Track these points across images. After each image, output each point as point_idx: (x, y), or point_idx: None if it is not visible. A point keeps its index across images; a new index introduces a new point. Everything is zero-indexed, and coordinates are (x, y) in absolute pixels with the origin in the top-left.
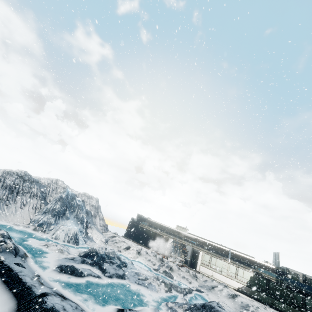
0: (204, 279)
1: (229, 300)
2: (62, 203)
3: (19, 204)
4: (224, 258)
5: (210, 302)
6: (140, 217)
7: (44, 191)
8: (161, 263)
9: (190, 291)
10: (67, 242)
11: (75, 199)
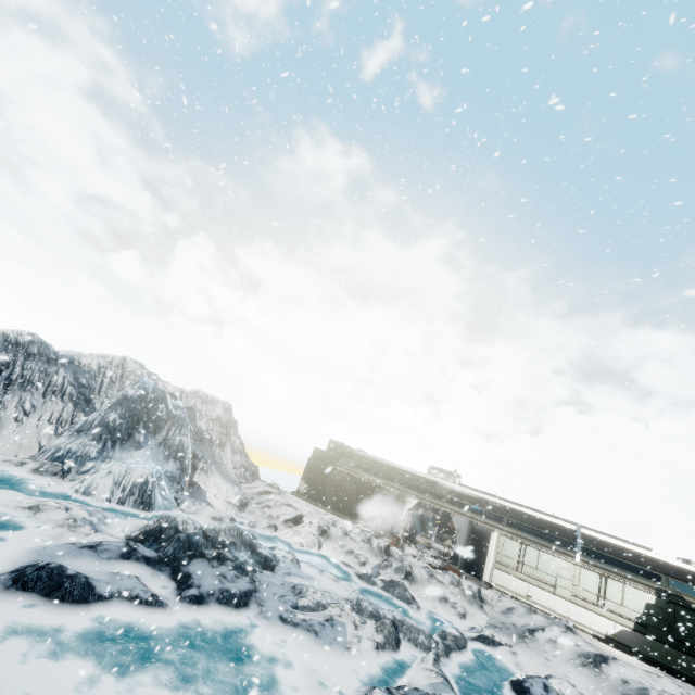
0: (503, 606)
1: (584, 671)
2: (125, 409)
3: (11, 412)
4: (564, 551)
5: (523, 680)
6: (336, 447)
7: (85, 383)
8: (383, 559)
9: (459, 642)
10: (117, 501)
11: (166, 402)
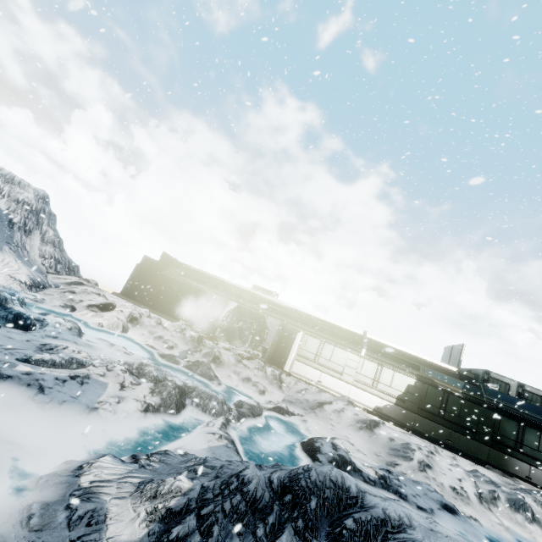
0: (299, 388)
1: (360, 433)
2: None
3: None
4: (353, 347)
5: (314, 441)
6: (169, 260)
7: None
8: (194, 347)
9: (255, 411)
10: None
11: None
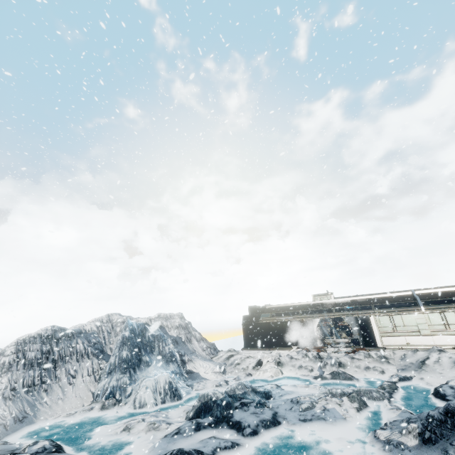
0: (398, 356)
1: None
2: (129, 345)
3: (65, 380)
4: (413, 308)
5: (438, 390)
6: (253, 310)
7: (95, 341)
8: (319, 362)
9: (392, 387)
10: (160, 403)
11: (147, 330)
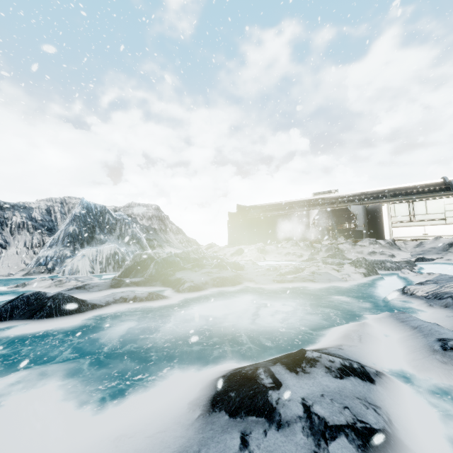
0: (412, 245)
1: None
2: (78, 222)
3: None
4: (444, 194)
5: None
6: (242, 209)
7: (42, 218)
8: (311, 250)
9: (411, 263)
10: (99, 272)
11: (108, 212)
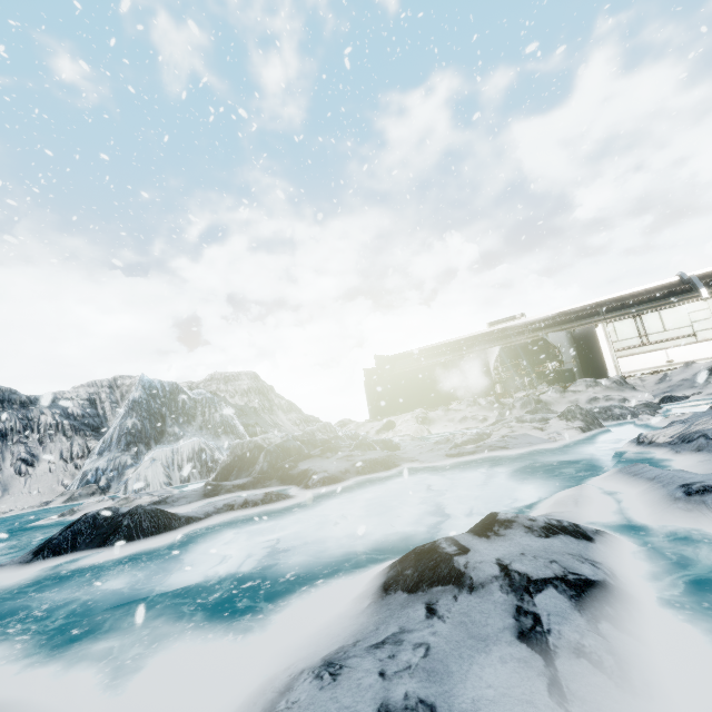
0: (652, 381)
1: None
2: (139, 411)
3: (9, 469)
4: (684, 297)
5: None
6: (384, 361)
7: (83, 413)
8: (500, 409)
9: (652, 406)
10: (179, 482)
11: (182, 391)
